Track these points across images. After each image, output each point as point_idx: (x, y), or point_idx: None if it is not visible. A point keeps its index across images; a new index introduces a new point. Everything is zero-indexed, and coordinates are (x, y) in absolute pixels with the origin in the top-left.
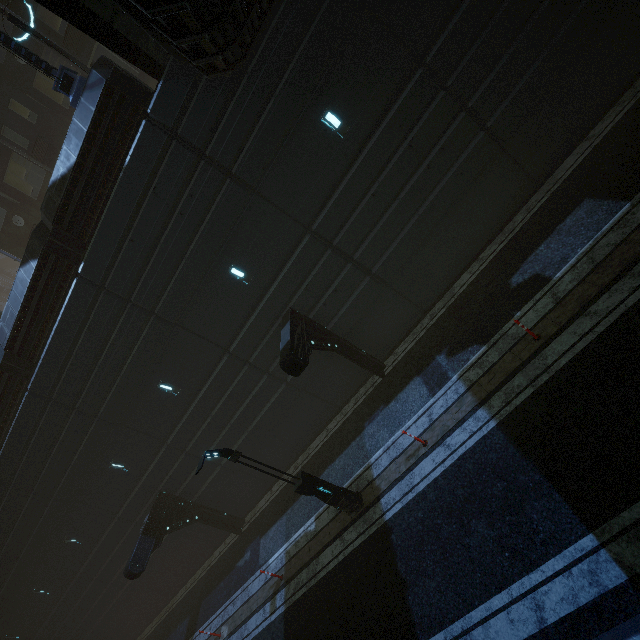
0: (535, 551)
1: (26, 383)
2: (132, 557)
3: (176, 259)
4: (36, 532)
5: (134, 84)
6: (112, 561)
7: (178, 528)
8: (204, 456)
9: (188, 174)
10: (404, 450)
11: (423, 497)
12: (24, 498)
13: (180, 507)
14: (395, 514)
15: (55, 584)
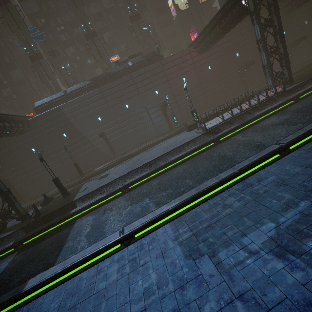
0: None
1: None
2: None
3: None
4: None
5: None
6: None
7: None
8: None
9: None
10: None
11: None
12: None
13: None
14: None
15: None
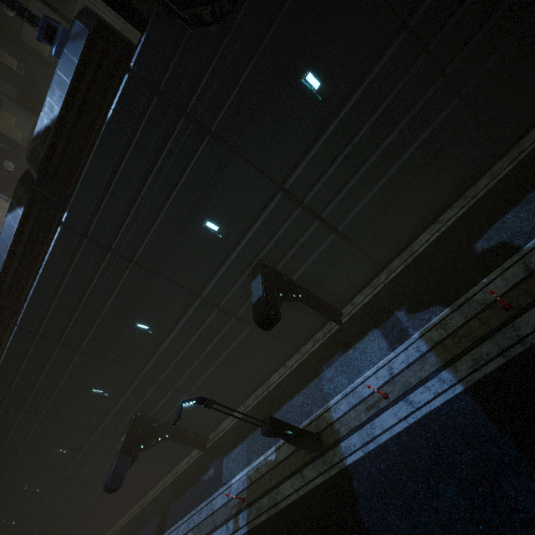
0: (514, 531)
1: (15, 318)
2: (111, 474)
3: (155, 212)
4: (27, 443)
5: (117, 36)
6: (93, 467)
7: (151, 446)
8: (181, 407)
9: (169, 130)
10: (364, 399)
11: (385, 449)
12: (15, 415)
13: (153, 427)
14: (356, 461)
15: (44, 483)
